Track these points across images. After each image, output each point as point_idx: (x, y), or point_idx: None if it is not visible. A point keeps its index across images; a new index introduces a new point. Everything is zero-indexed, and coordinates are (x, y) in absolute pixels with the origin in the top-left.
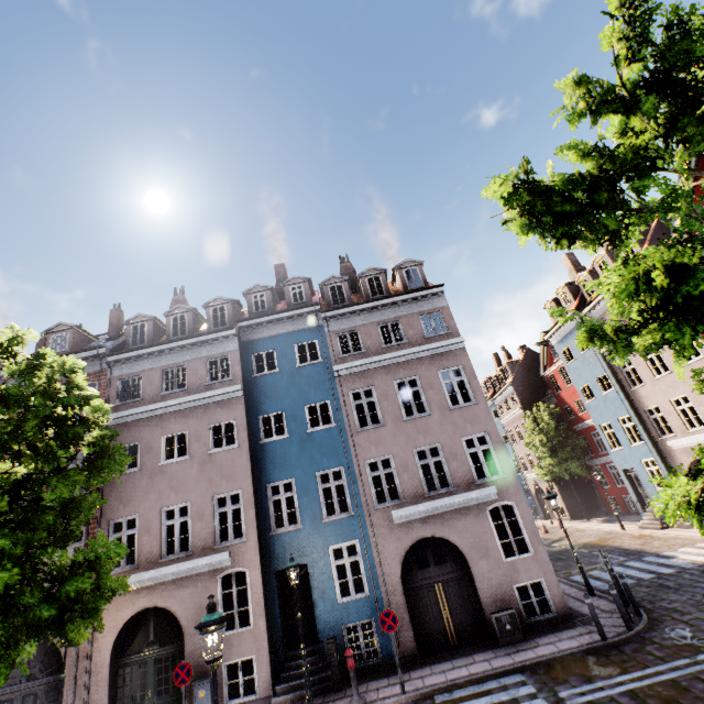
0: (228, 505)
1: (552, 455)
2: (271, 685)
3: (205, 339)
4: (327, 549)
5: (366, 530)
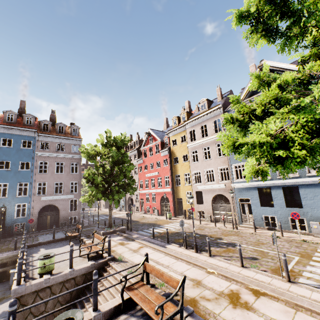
0: None
1: None
2: None
3: None
4: (15, 204)
5: (31, 201)
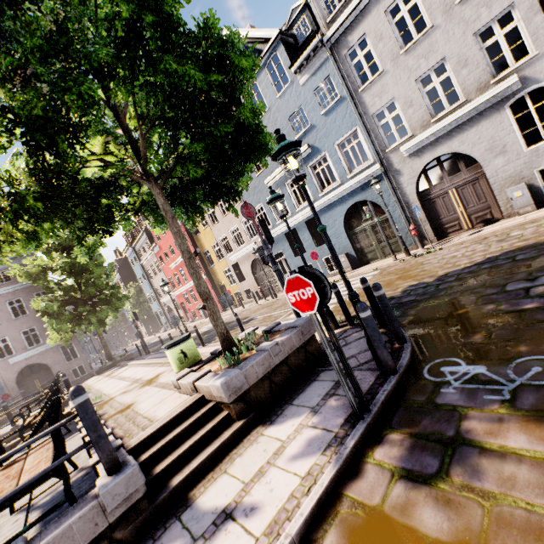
0: None
1: (137, 309)
2: None
3: None
4: None
5: None
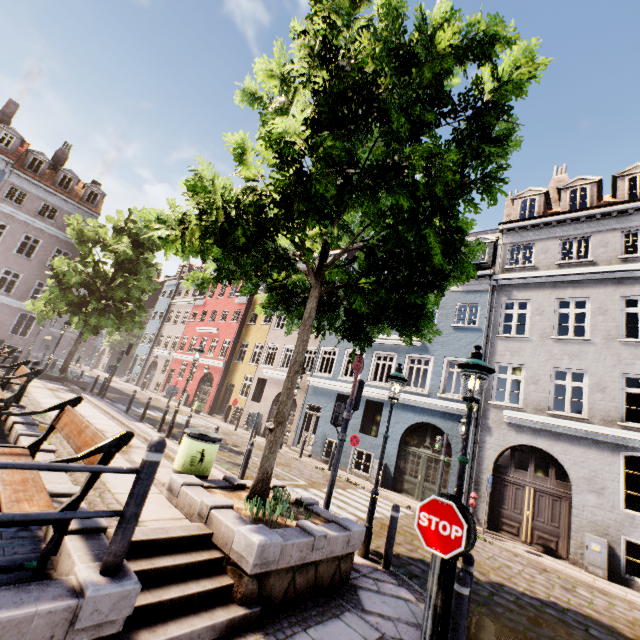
0: None
1: (122, 336)
2: None
3: None
4: None
5: None
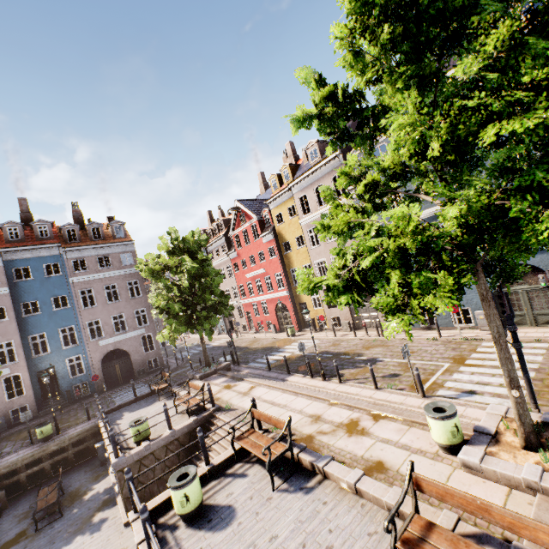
0: (5, 348)
1: None
2: (37, 412)
3: None
4: (65, 360)
5: (86, 350)
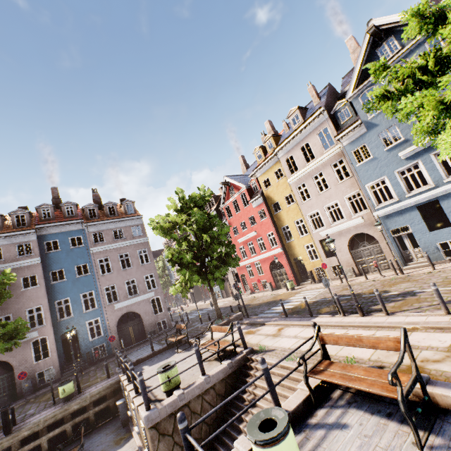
0: (34, 312)
1: None
2: (60, 374)
3: (15, 234)
4: (86, 323)
5: (103, 313)
